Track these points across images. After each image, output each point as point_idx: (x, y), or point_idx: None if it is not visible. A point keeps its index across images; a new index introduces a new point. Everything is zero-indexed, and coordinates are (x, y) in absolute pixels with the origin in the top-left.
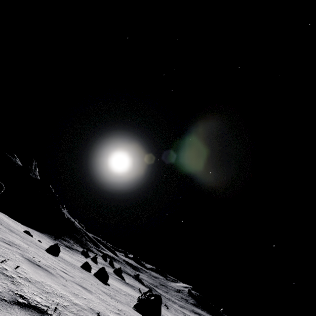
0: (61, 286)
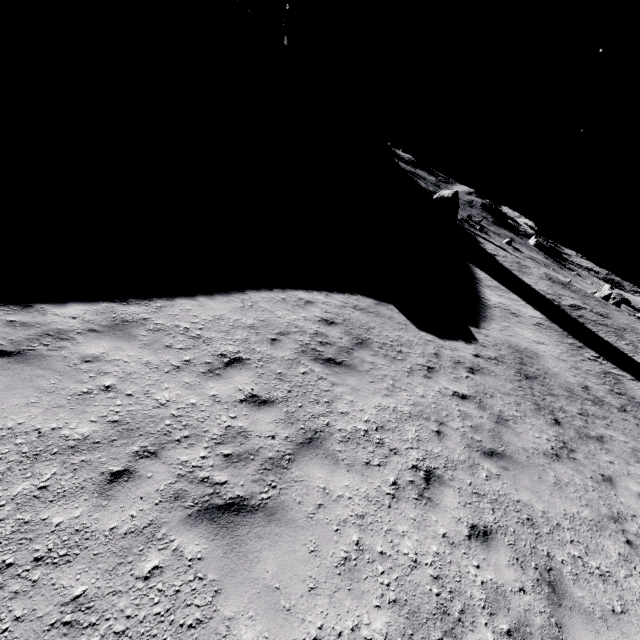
0: None
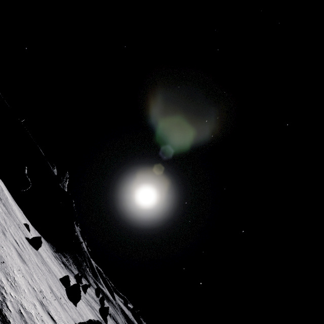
0: None
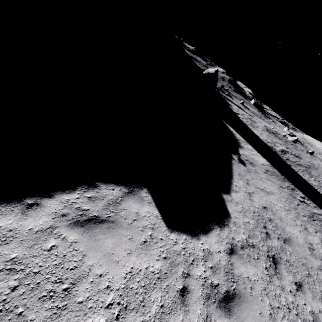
0: None
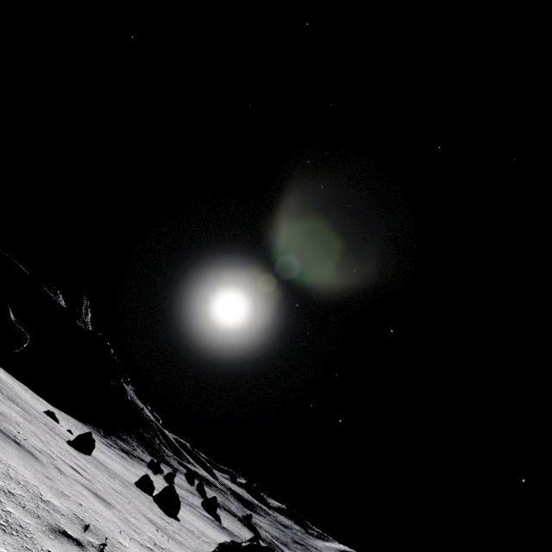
0: (39, 476)
